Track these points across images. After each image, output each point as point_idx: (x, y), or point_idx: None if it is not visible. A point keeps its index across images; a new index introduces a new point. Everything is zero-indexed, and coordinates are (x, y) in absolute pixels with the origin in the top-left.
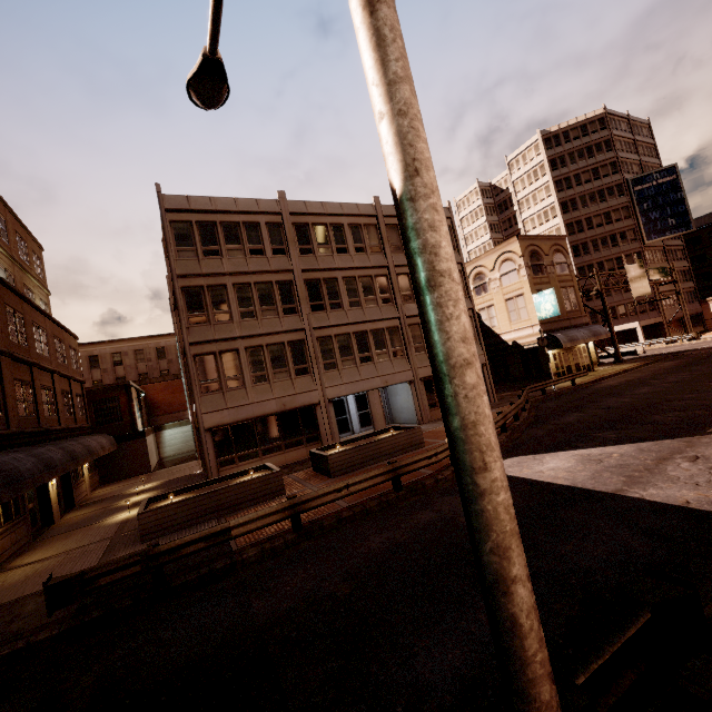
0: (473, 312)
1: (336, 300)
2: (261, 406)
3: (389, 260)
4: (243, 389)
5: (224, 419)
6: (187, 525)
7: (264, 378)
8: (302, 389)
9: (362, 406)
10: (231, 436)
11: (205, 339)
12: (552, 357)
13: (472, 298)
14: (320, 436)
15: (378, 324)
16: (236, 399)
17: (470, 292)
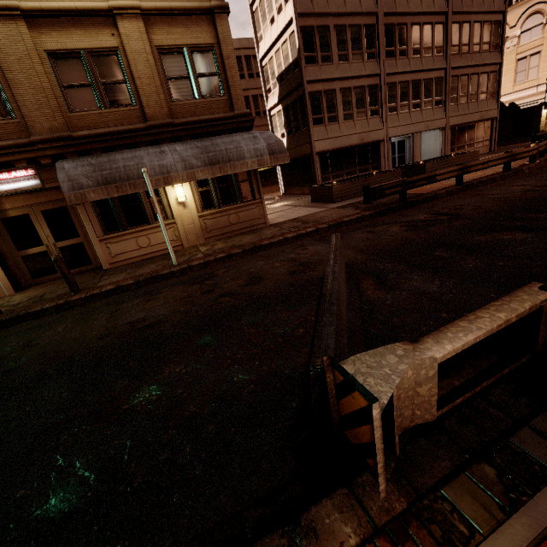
0: (500, 67)
1: (403, 48)
2: (349, 139)
3: (450, 6)
4: (337, 125)
5: (326, 147)
6: (354, 196)
7: (350, 117)
8: (373, 128)
9: (391, 152)
10: (329, 160)
11: (316, 79)
12: (545, 116)
13: (503, 52)
14: (381, 166)
15: (429, 74)
16: (333, 132)
17: (503, 45)
